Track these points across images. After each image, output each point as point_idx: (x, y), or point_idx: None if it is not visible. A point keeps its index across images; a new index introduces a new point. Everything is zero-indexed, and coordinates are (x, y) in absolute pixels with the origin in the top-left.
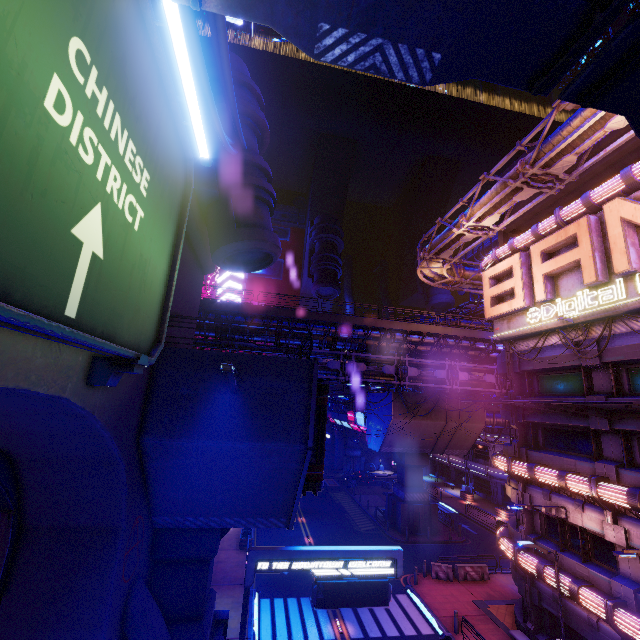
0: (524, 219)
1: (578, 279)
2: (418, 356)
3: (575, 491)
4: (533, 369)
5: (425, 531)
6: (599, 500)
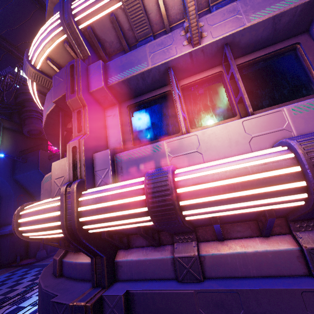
0: None
1: None
2: None
3: None
4: None
5: None
6: None
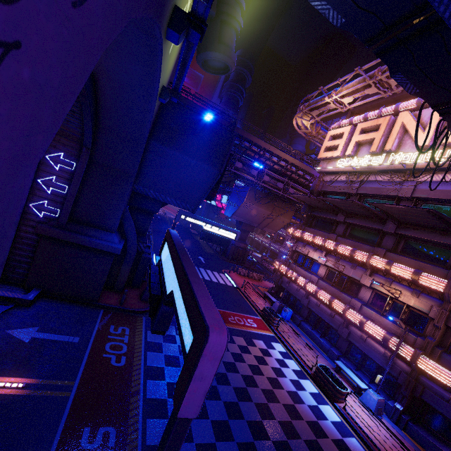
0: (366, 108)
1: (369, 149)
2: (272, 171)
3: (316, 243)
4: (327, 191)
5: (239, 261)
6: (324, 246)
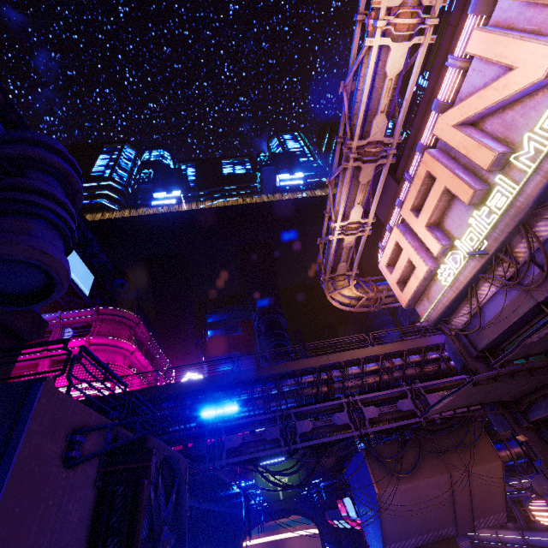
0: None
1: (460, 209)
2: (371, 391)
3: None
4: (490, 341)
5: None
6: None
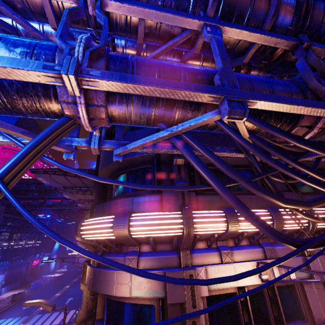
0: None
1: None
2: None
3: None
4: None
5: None
6: None
